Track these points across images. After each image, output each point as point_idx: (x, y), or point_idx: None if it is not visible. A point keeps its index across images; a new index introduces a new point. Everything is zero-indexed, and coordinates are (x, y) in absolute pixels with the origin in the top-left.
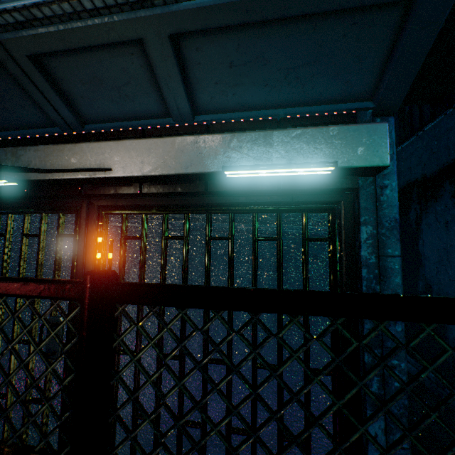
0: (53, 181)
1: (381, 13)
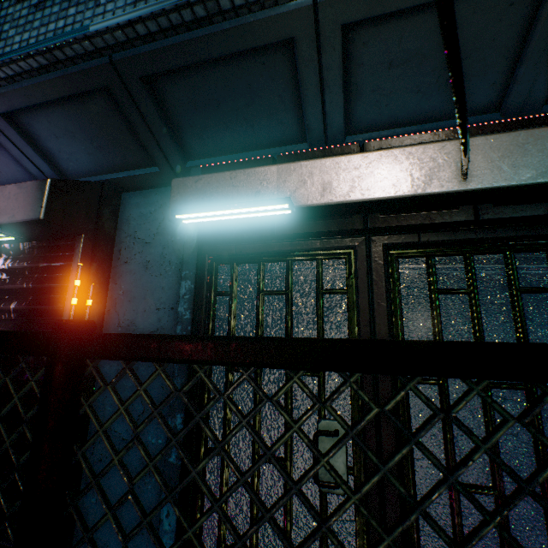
0: (337, 207)
1: None
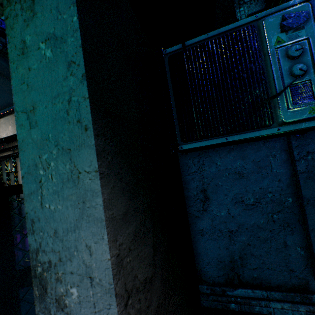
0: None
1: None
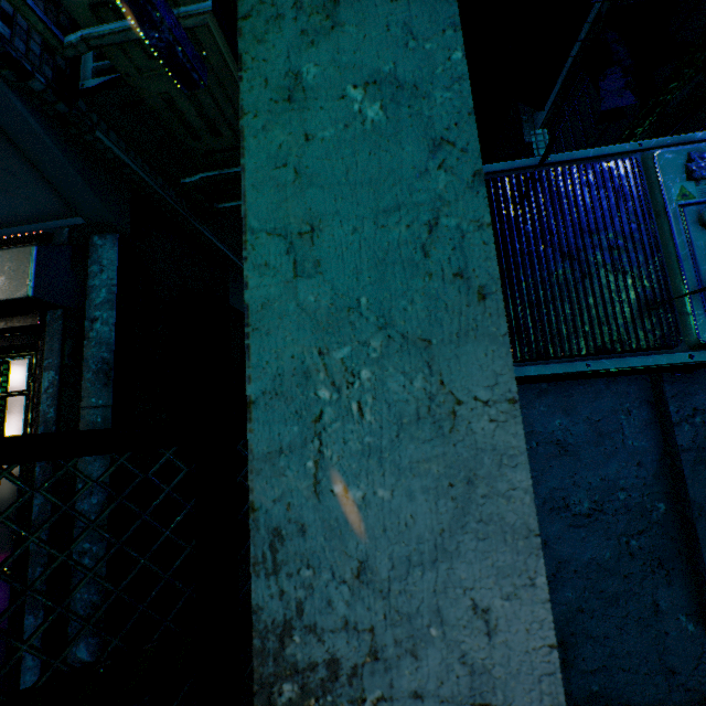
0: None
1: None
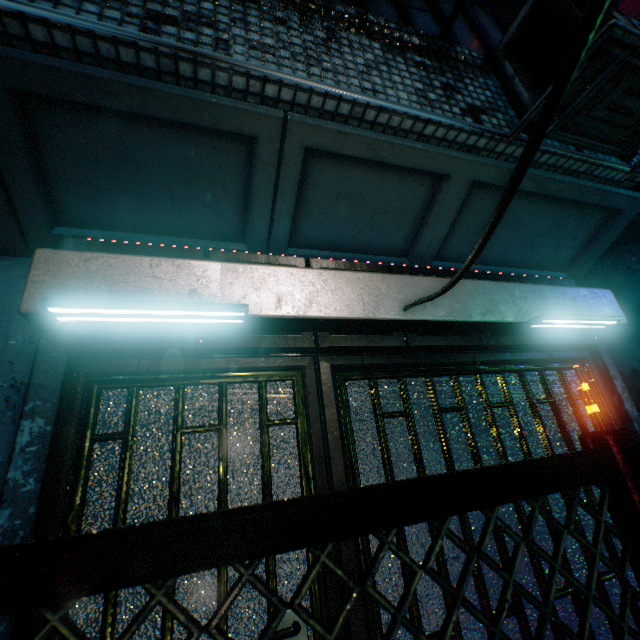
0: (292, 322)
1: (598, 213)
